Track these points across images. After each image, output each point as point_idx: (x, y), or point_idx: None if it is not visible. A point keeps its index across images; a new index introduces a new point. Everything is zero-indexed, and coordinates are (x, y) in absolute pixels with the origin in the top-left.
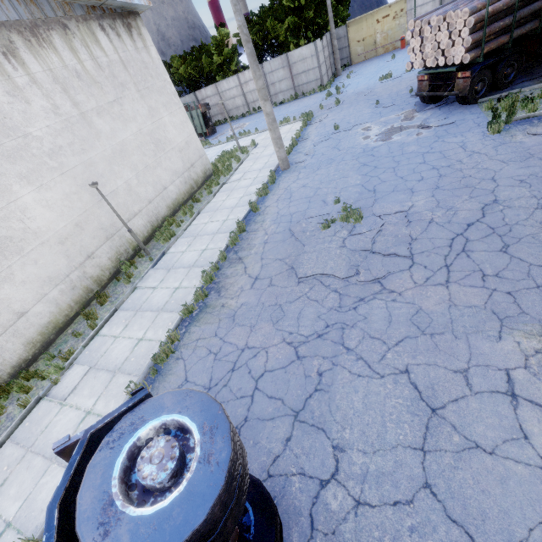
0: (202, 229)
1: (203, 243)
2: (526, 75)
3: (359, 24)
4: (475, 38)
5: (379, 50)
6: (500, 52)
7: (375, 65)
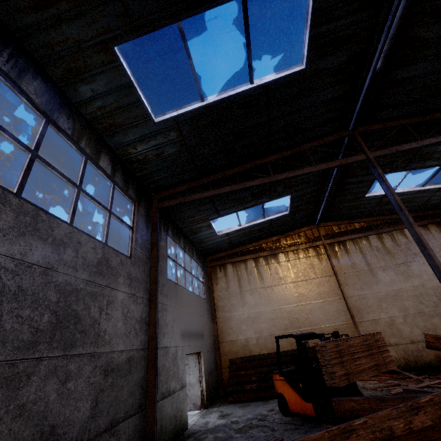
0: None
1: None
2: None
3: None
4: None
5: None
6: None
7: None
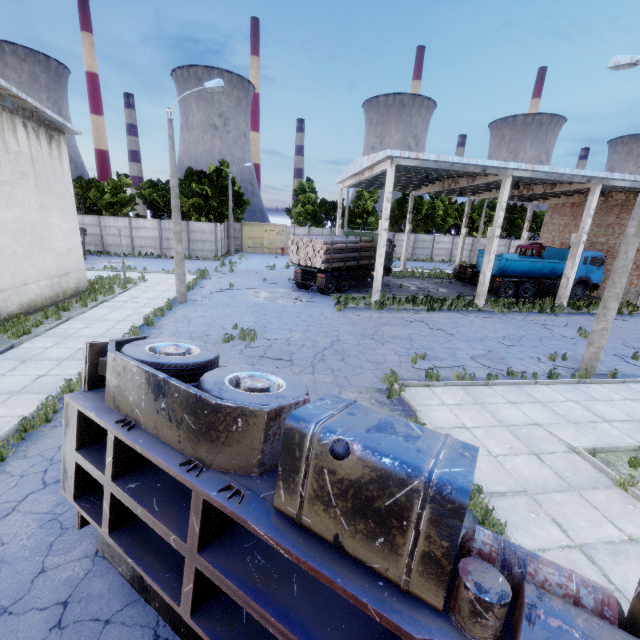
0: (77, 332)
1: (80, 343)
2: (354, 290)
3: (252, 227)
4: (327, 257)
5: (266, 250)
6: (340, 271)
7: (262, 258)
